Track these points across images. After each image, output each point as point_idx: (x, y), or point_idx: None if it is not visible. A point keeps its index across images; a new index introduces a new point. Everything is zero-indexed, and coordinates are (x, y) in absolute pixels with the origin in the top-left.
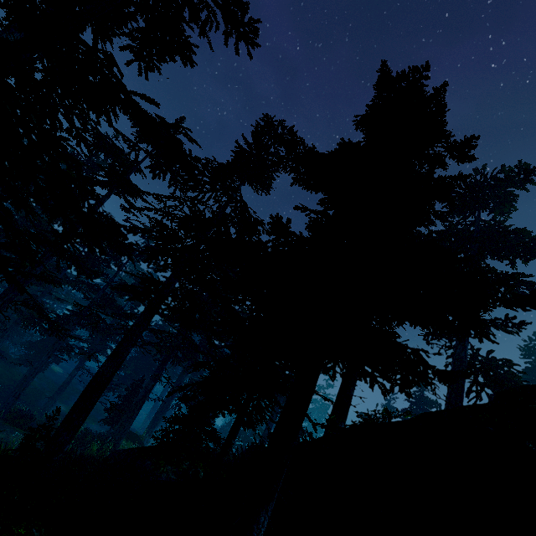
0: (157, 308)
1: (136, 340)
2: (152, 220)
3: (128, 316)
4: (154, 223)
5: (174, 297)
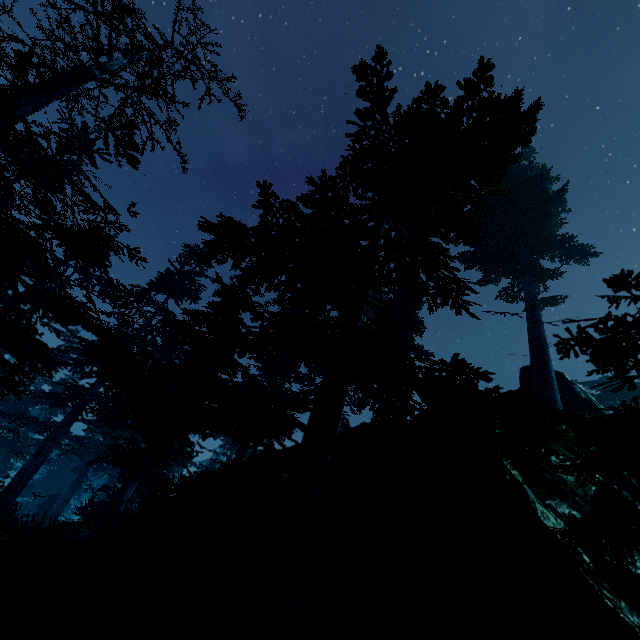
0: (81, 411)
1: (60, 439)
2: (80, 338)
3: (46, 424)
4: (81, 340)
5: (98, 401)
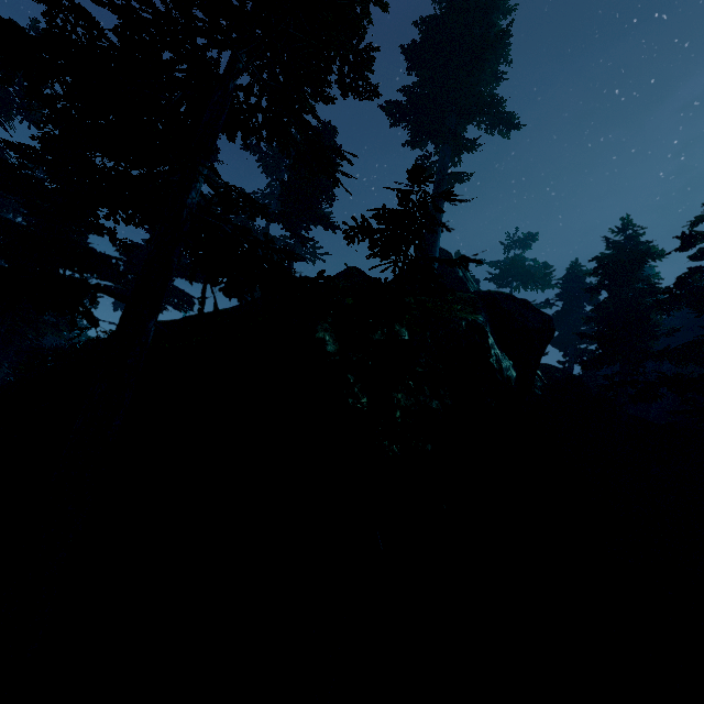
0: None
1: None
2: None
3: None
4: None
5: None
